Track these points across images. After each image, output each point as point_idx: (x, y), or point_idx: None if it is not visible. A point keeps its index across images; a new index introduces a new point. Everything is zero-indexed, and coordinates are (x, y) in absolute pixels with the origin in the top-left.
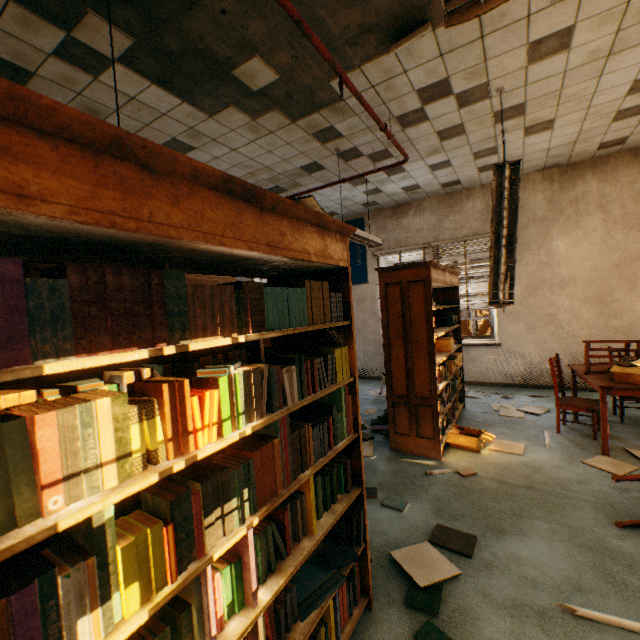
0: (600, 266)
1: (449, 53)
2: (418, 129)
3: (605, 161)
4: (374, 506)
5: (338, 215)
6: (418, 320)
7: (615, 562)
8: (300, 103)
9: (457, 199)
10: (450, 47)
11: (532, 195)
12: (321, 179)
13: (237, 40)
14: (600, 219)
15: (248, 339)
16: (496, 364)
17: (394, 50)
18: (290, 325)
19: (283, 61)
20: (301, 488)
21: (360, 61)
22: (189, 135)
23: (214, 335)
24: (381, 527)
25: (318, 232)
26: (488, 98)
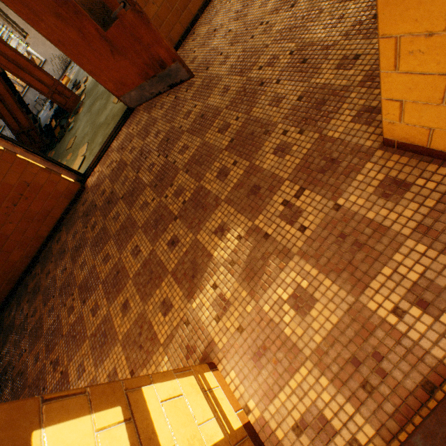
0: None
1: None
2: None
3: None
4: None
5: None
6: None
7: None
8: None
9: None
10: None
11: None
12: None
13: None
14: None
15: None
16: (54, 68)
17: None
18: None
19: None
20: None
21: None
22: None
23: None
24: None
25: None
26: None
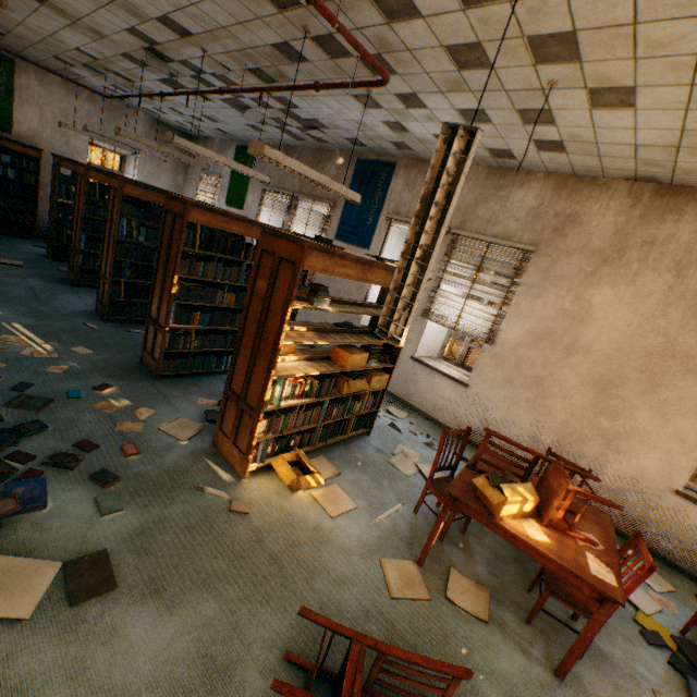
0: (628, 346)
1: None
2: (413, 30)
3: None
4: (88, 495)
5: (367, 148)
6: (275, 313)
7: None
8: None
9: (509, 181)
10: None
11: (601, 212)
12: (313, 78)
13: None
14: (666, 283)
15: None
16: (453, 405)
17: None
18: None
19: None
20: None
21: None
22: None
23: None
24: (52, 522)
25: None
26: None
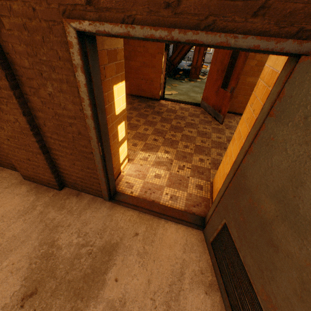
0: None
1: None
2: None
3: None
4: None
5: None
6: None
7: None
8: None
9: None
10: None
11: None
12: None
13: None
14: None
15: None
16: (209, 58)
17: None
18: None
19: None
20: None
21: None
22: None
23: None
24: None
25: None
26: None
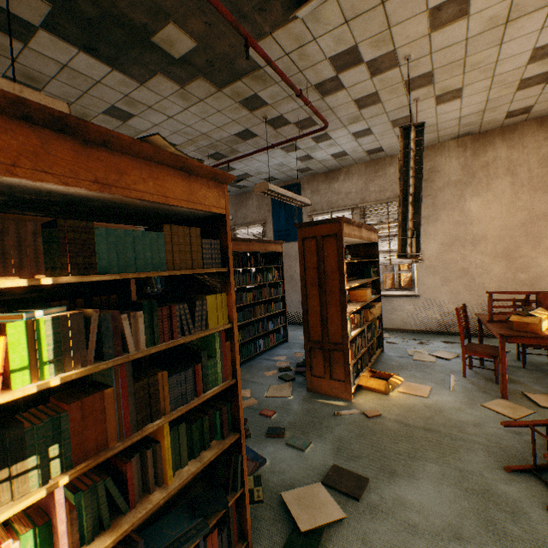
0: (508, 225)
1: (354, 20)
2: (336, 97)
3: (513, 129)
4: (279, 445)
5: (278, 180)
6: (331, 271)
7: (498, 508)
8: (222, 71)
9: (381, 165)
10: (354, 13)
11: (447, 161)
12: (256, 146)
13: (149, 6)
14: (508, 182)
15: (59, 281)
16: (415, 313)
17: (295, 13)
18: (137, 269)
19: (198, 28)
20: (158, 437)
21: (270, 28)
22: (126, 102)
23: (5, 276)
24: (281, 466)
25: (181, 176)
26: (397, 66)
